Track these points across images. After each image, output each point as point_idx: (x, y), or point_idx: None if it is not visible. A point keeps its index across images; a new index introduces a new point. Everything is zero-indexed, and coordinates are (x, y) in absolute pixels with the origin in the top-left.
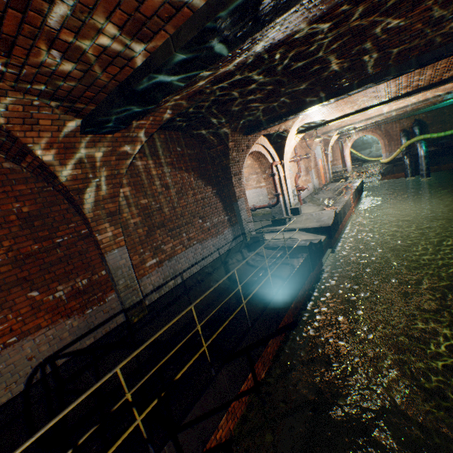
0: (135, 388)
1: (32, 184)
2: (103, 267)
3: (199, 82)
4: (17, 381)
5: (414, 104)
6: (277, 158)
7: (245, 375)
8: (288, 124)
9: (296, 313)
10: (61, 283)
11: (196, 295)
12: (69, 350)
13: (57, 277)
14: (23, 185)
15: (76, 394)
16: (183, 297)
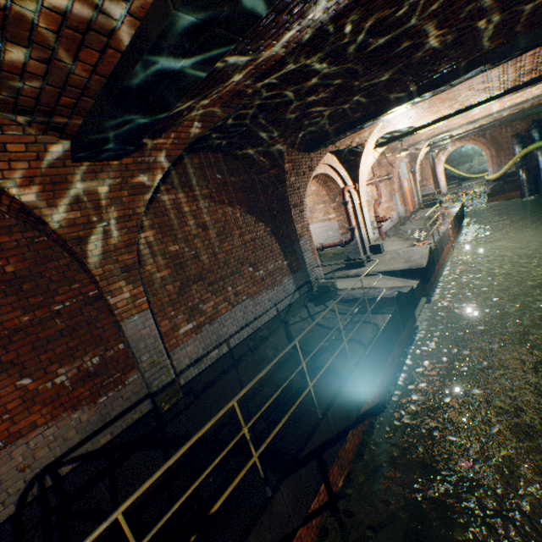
0: (148, 538)
1: (18, 234)
2: (121, 338)
3: (234, 76)
4: (5, 501)
5: (537, 97)
6: (349, 182)
7: (316, 489)
8: (363, 135)
9: (384, 390)
10: (62, 364)
11: (247, 369)
12: (77, 453)
13: (57, 357)
14: (5, 235)
15: (83, 517)
16: (230, 372)
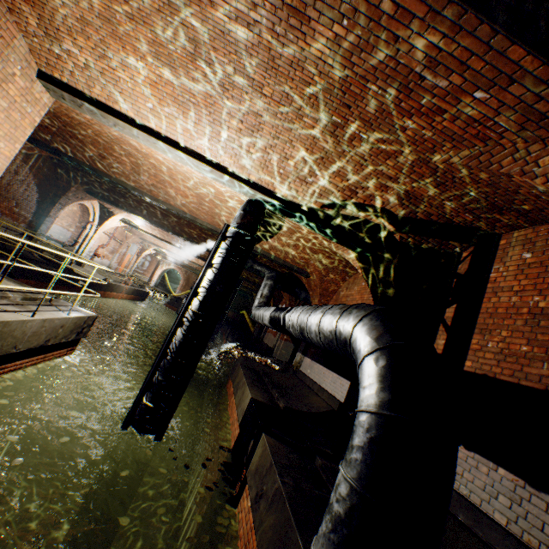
0: None
1: None
2: None
3: None
4: None
5: (190, 261)
6: (97, 222)
7: None
8: (118, 210)
9: None
10: None
11: None
12: None
13: None
14: None
15: None
16: None
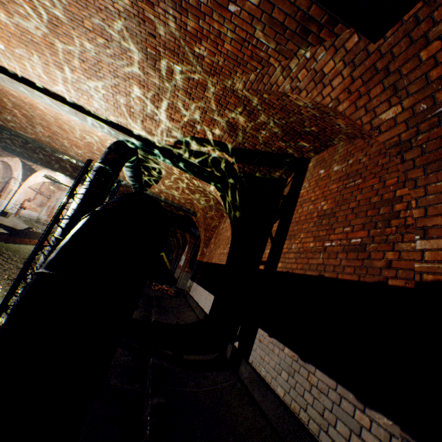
0: None
1: None
2: None
3: None
4: None
5: None
6: (21, 178)
7: None
8: (40, 167)
9: None
10: None
11: None
12: None
13: None
14: None
15: None
16: None
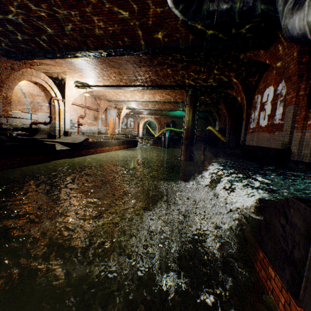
0: None
1: None
2: None
3: None
4: None
5: (148, 101)
6: (60, 96)
7: None
8: (62, 75)
9: None
10: None
11: None
12: None
13: None
14: None
15: None
16: None
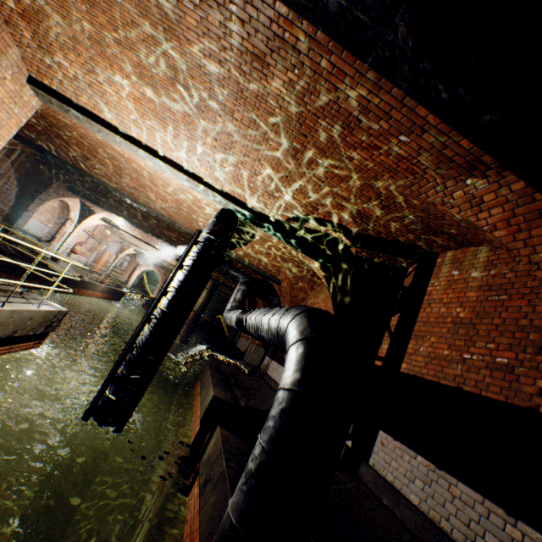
0: None
1: None
2: None
3: None
4: None
5: (169, 263)
6: (77, 220)
7: None
8: (100, 209)
9: None
10: None
11: None
12: None
13: None
14: None
15: None
16: None
